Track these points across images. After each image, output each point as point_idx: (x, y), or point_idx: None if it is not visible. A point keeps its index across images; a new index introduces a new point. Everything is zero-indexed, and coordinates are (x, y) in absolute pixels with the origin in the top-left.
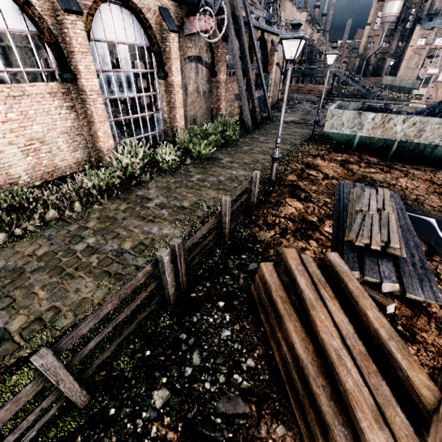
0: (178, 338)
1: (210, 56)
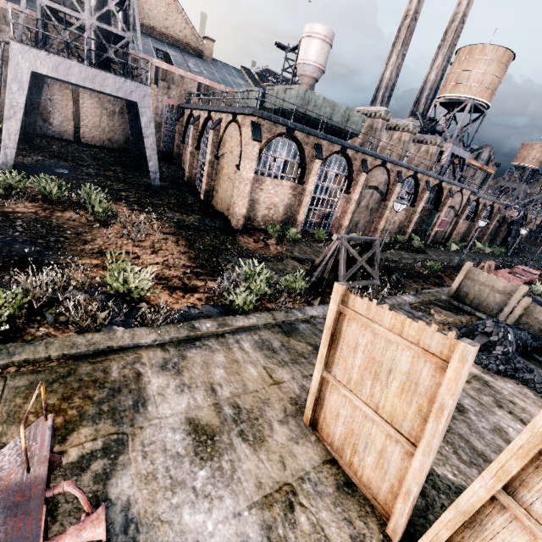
0: None
1: (502, 220)
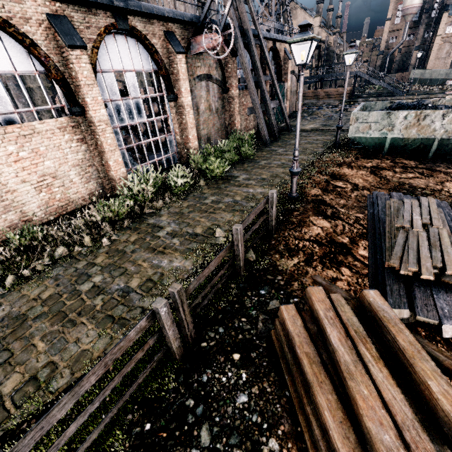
0: (184, 405)
1: (221, 72)
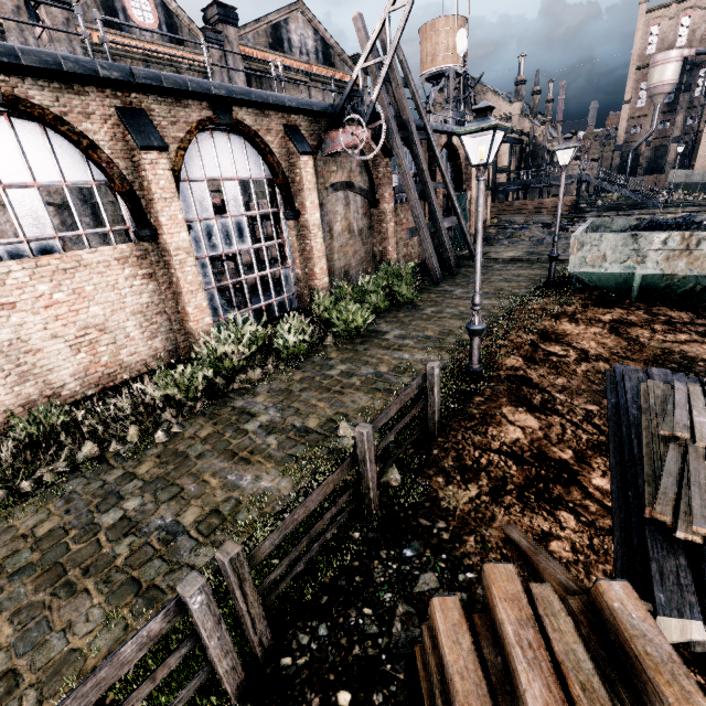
0: None
1: (368, 179)
